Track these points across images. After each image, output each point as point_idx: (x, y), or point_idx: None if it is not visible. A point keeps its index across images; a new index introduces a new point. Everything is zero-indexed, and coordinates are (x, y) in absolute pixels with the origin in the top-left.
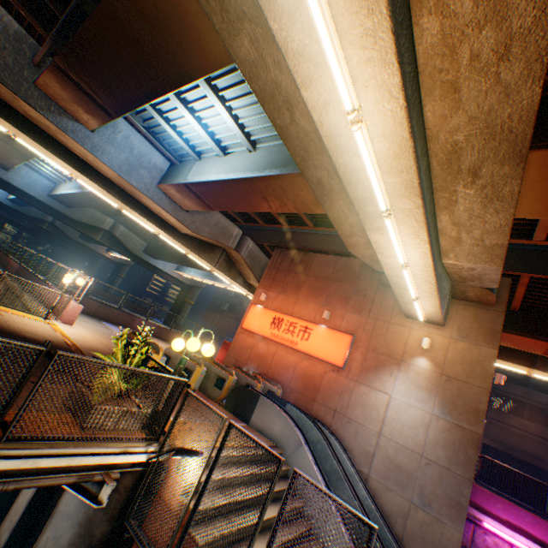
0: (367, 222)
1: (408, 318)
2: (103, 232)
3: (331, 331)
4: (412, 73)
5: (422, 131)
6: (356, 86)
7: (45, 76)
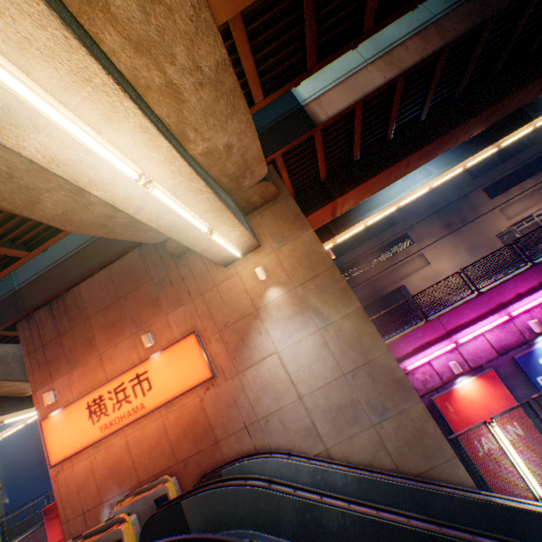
0: None
1: (229, 266)
2: None
3: (170, 351)
4: None
5: None
6: None
7: None
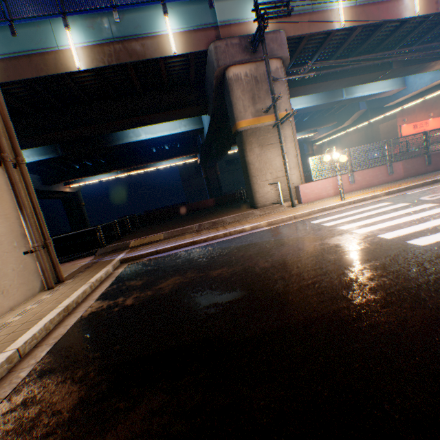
0: None
1: None
2: None
3: (433, 120)
4: None
5: None
6: None
7: None
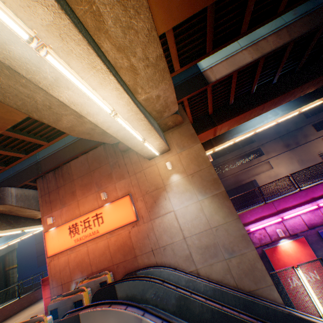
0: (38, 77)
1: (151, 159)
2: None
3: (115, 203)
4: None
5: None
6: None
7: None
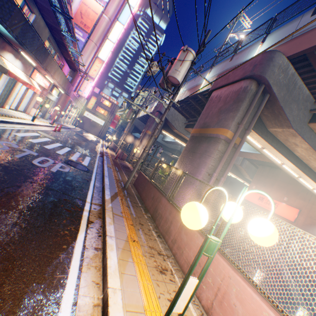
0: (293, 176)
1: None
2: (176, 151)
3: (287, 206)
4: (295, 158)
5: (303, 163)
6: (280, 160)
7: (189, 128)
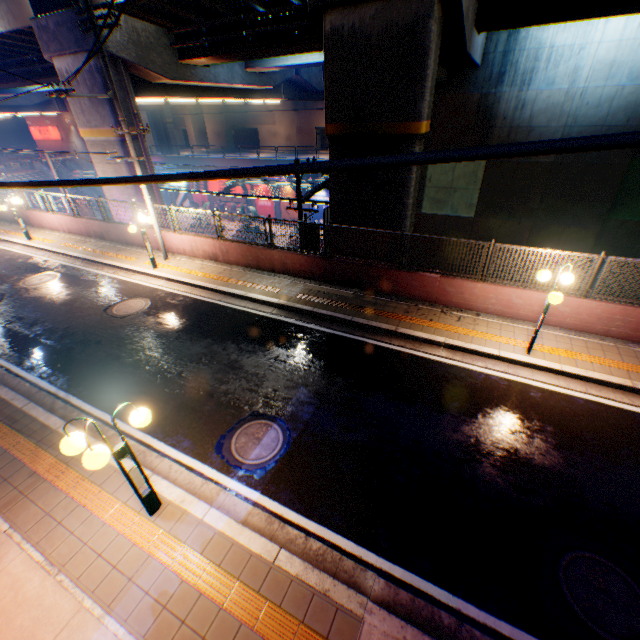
0: None
1: (64, 114)
2: None
3: (54, 129)
4: None
5: None
6: None
7: None
